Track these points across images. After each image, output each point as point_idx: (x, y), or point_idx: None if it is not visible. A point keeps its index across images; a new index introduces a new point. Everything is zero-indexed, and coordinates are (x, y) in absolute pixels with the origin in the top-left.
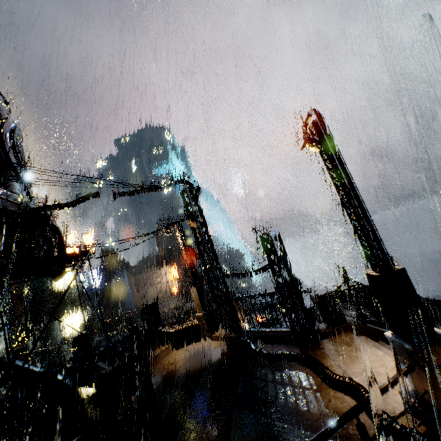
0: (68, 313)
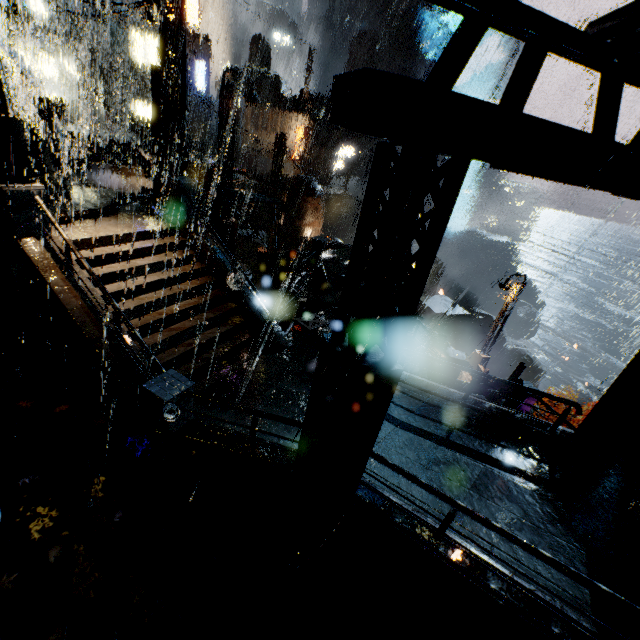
0: (139, 97)
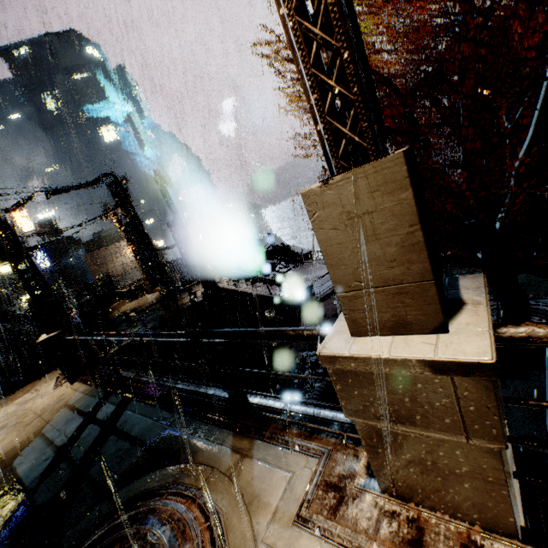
0: (24, 293)
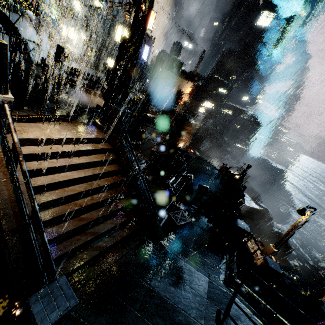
0: (112, 57)
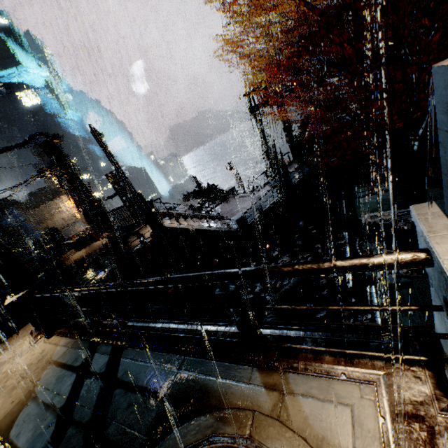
0: None
